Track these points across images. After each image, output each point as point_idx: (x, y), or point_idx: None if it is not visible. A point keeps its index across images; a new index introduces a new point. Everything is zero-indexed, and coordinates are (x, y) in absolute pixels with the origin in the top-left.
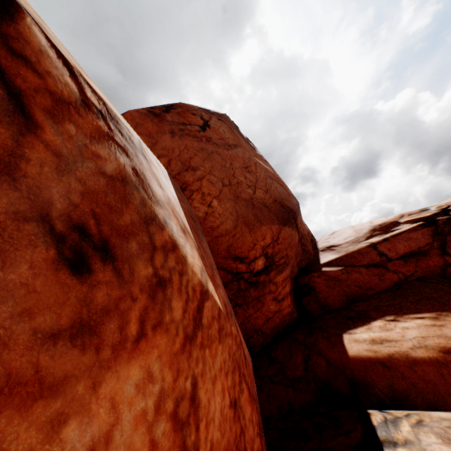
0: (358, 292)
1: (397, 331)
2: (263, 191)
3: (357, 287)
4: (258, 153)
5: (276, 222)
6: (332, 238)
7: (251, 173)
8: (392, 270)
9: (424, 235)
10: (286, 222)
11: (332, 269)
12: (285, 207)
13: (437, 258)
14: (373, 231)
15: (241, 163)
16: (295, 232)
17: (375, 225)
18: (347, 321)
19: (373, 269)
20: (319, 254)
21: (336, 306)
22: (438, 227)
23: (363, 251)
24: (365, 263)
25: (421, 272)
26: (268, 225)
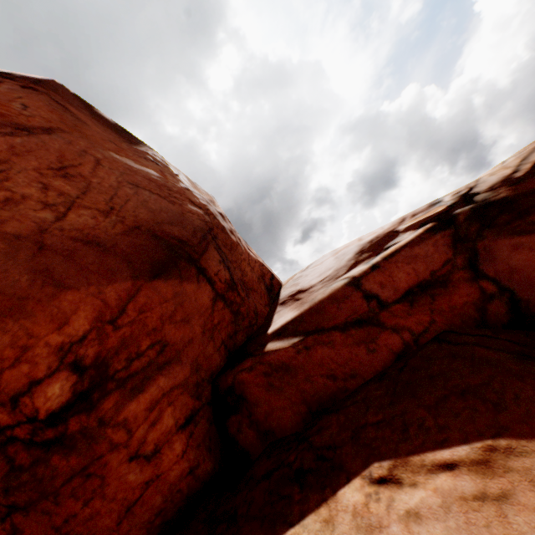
0: (329, 388)
1: (392, 534)
2: (96, 211)
3: (327, 378)
4: (139, 148)
5: (126, 274)
6: (304, 276)
7: (75, 179)
8: (390, 326)
9: (438, 246)
10: (162, 269)
11: (281, 345)
12: (164, 238)
13: (466, 287)
14: (359, 254)
15: (49, 160)
16: (198, 284)
17: (365, 243)
18: (291, 489)
19: (355, 331)
20: (275, 312)
21: (288, 431)
22: (460, 227)
23: (340, 297)
24: (341, 320)
25: (443, 321)
26: (92, 288)
